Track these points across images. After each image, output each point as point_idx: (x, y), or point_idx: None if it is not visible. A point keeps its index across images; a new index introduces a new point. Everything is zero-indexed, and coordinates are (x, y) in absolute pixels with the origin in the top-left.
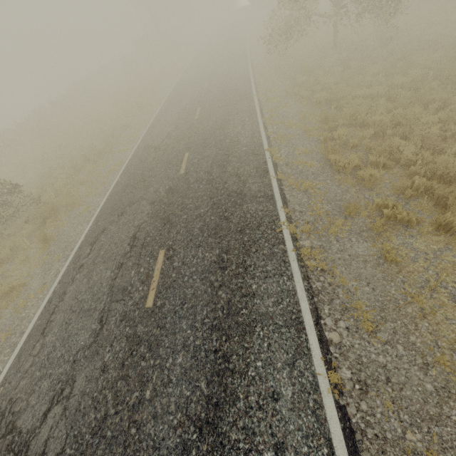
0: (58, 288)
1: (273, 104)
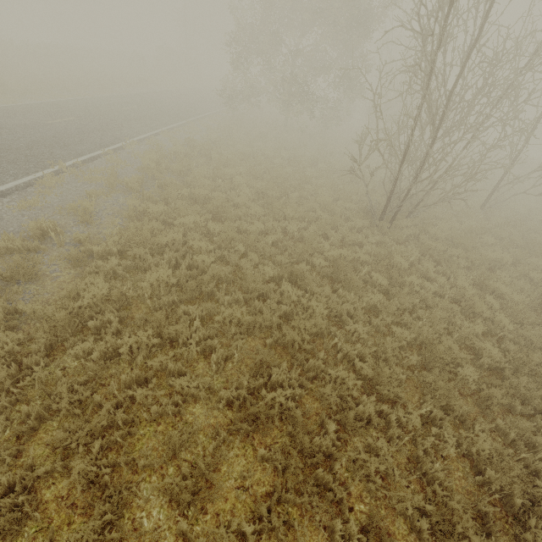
0: None
1: (190, 130)
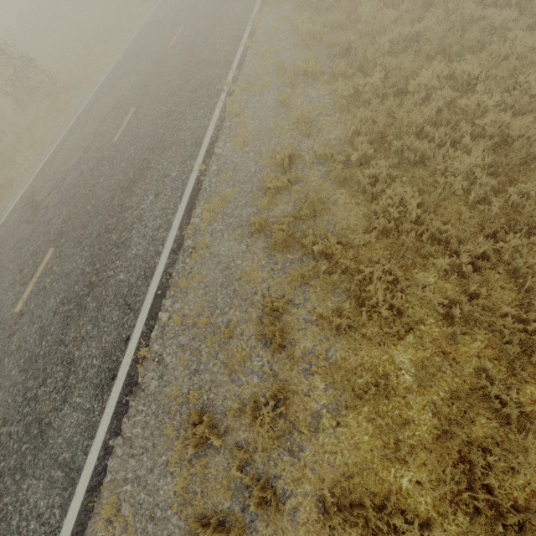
0: (63, 139)
1: None
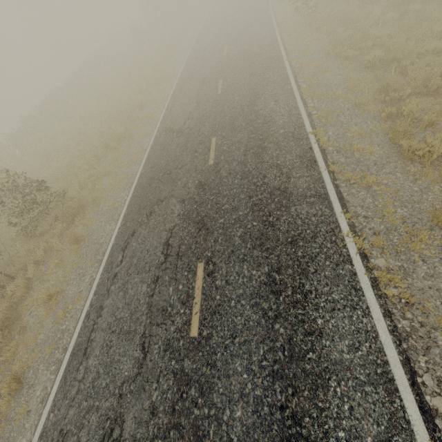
0: (94, 300)
1: (310, 70)
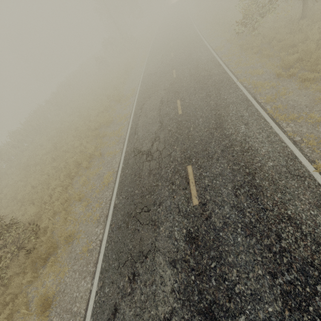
0: None
1: (266, 90)
